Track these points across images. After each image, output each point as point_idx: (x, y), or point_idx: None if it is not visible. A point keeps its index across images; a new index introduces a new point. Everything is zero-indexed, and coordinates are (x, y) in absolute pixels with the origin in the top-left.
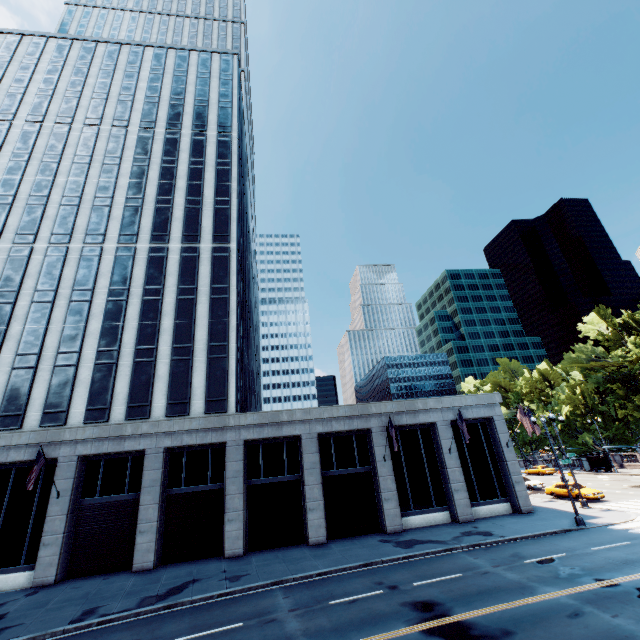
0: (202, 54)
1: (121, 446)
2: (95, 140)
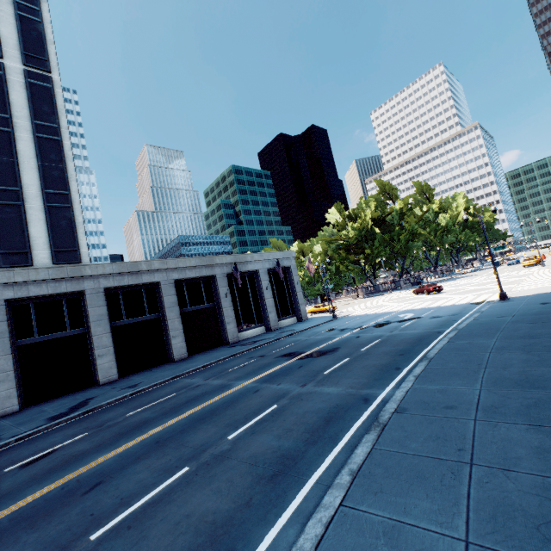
0: None
1: None
2: None
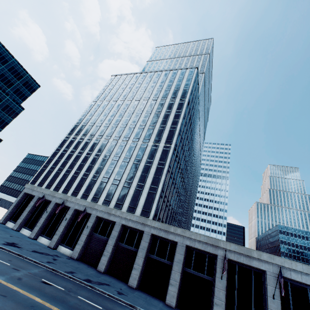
0: (182, 70)
1: (109, 217)
2: (137, 105)
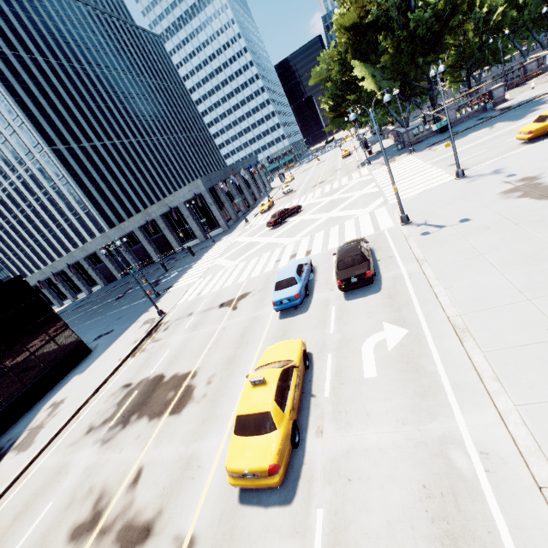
0: None
1: (89, 252)
2: None
